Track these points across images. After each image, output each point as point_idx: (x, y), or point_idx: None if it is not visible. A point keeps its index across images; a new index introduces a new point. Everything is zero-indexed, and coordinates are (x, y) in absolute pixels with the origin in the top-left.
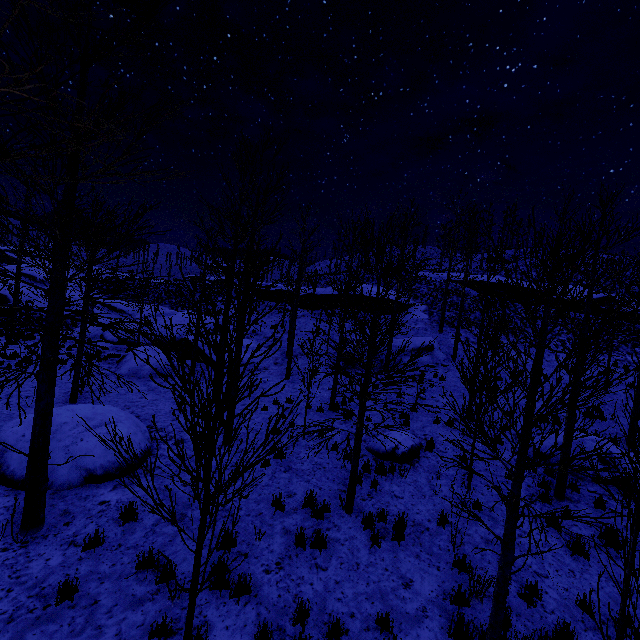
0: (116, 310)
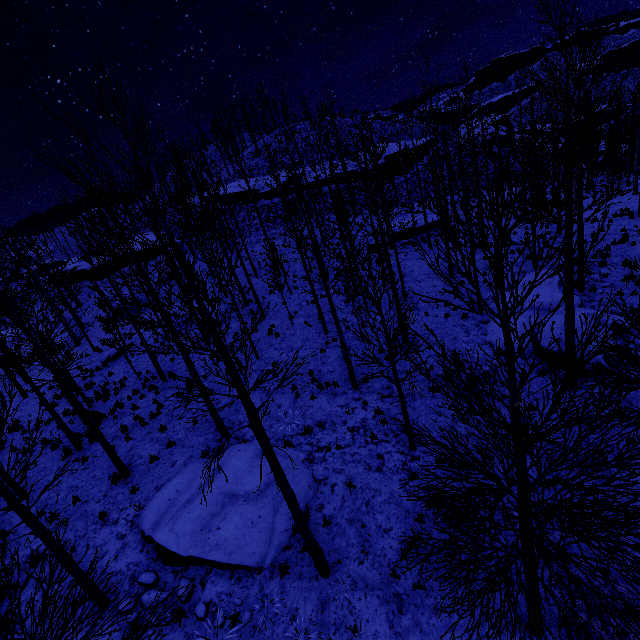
0: None
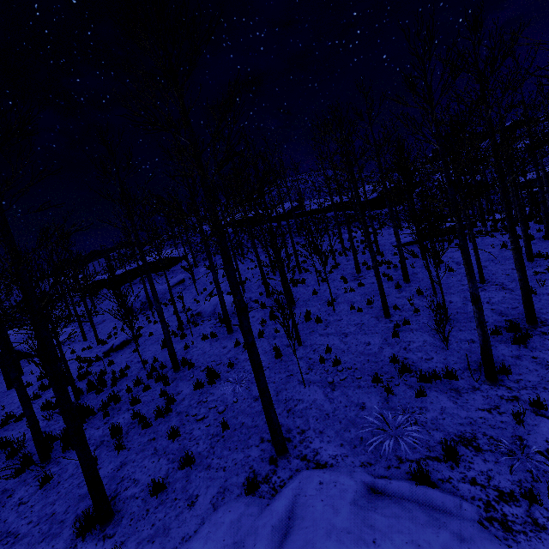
0: None
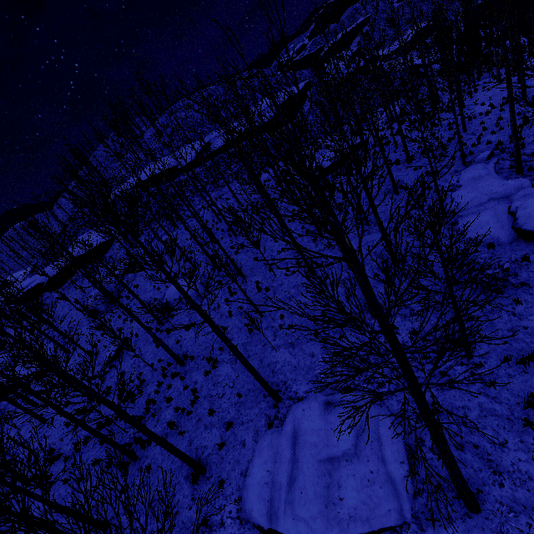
0: None
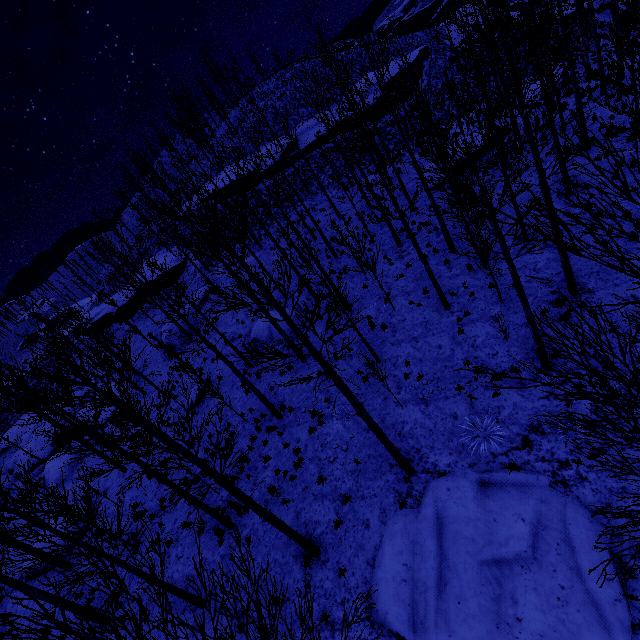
0: (0, 453)
